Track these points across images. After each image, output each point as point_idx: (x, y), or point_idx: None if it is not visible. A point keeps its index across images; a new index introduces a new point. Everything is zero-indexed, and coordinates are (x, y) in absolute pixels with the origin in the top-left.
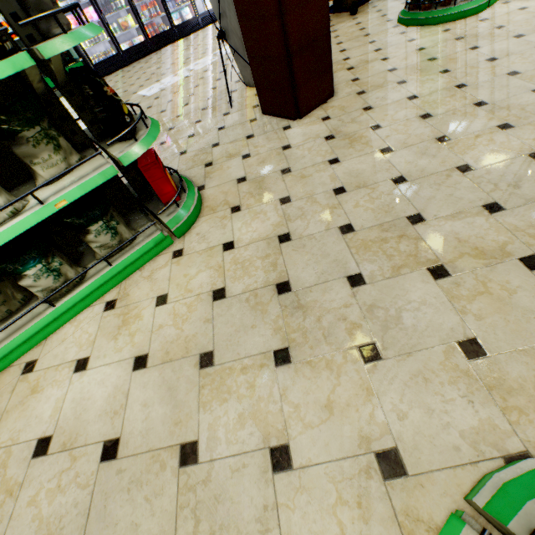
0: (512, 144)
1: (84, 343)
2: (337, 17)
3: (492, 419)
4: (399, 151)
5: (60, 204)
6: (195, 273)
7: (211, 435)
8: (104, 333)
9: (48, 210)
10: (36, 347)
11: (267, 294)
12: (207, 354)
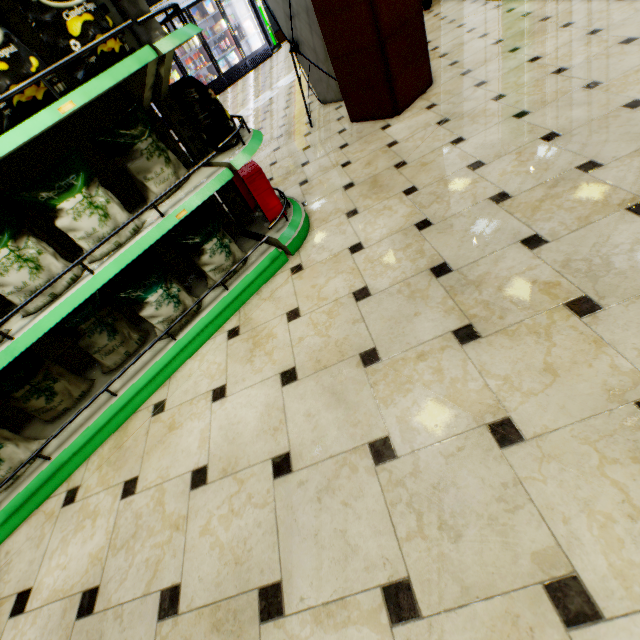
0: None
1: (215, 373)
2: None
3: None
4: (538, 111)
5: (181, 214)
6: (324, 282)
7: (404, 428)
8: (236, 360)
9: (169, 222)
10: (160, 388)
11: (423, 280)
12: (369, 352)
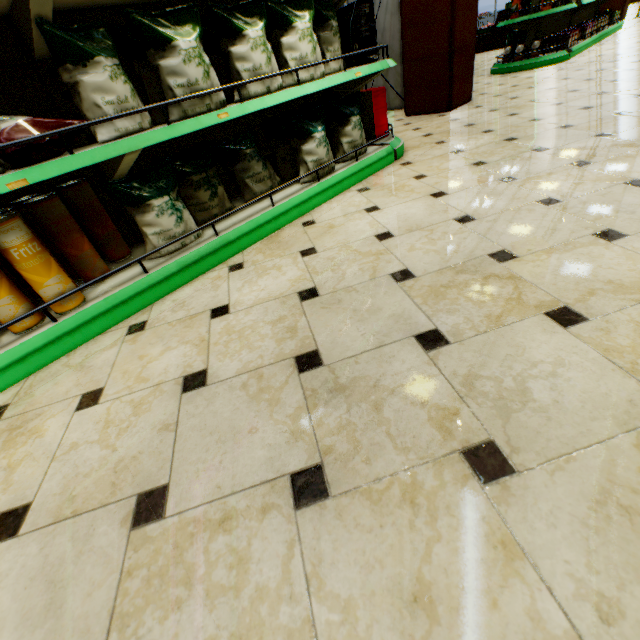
0: None
1: (359, 204)
2: None
3: None
4: (569, 102)
5: (357, 74)
6: (439, 164)
7: (560, 193)
8: (377, 197)
9: (350, 75)
10: (301, 217)
11: (528, 154)
12: (505, 178)
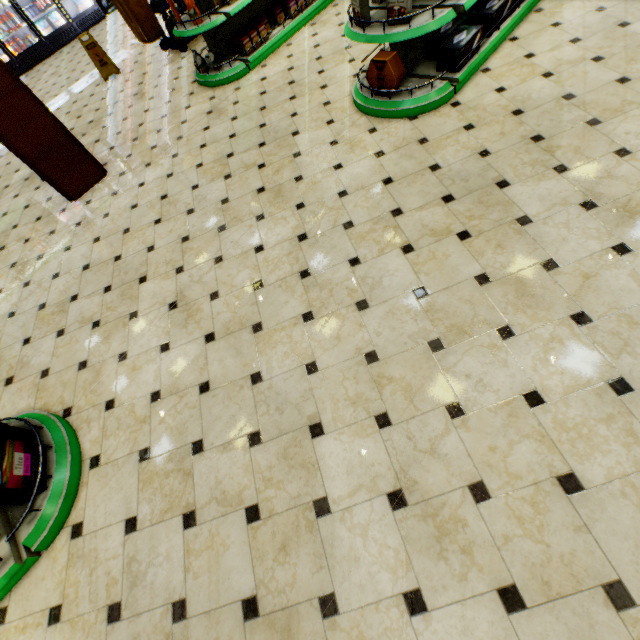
0: (149, 238)
1: None
2: (176, 50)
3: (31, 403)
4: (102, 241)
5: None
6: None
7: None
8: None
9: None
10: None
11: None
12: None
